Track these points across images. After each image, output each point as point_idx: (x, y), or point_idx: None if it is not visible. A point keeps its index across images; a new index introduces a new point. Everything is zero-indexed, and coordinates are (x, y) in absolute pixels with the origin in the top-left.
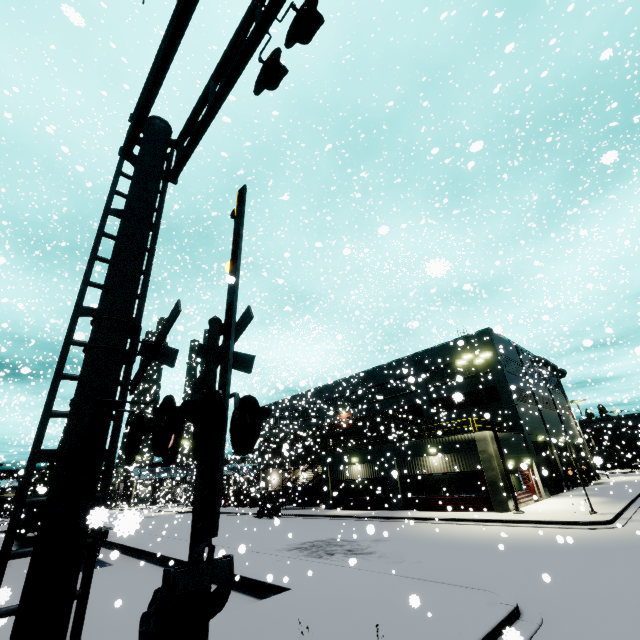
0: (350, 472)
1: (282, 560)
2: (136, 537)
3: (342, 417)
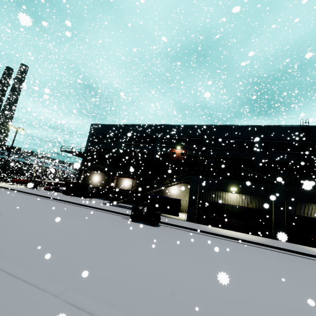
0: (224, 197)
1: None
2: None
3: (176, 151)
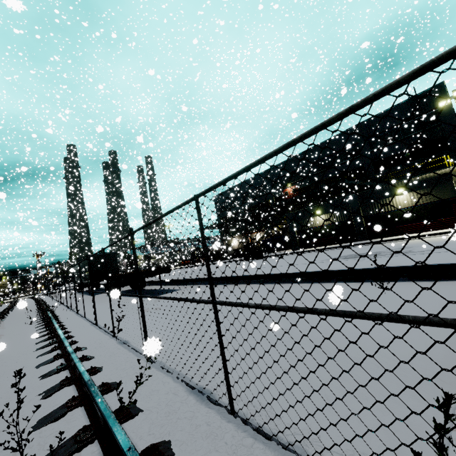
0: (314, 222)
1: (365, 260)
2: (174, 277)
3: (288, 190)
